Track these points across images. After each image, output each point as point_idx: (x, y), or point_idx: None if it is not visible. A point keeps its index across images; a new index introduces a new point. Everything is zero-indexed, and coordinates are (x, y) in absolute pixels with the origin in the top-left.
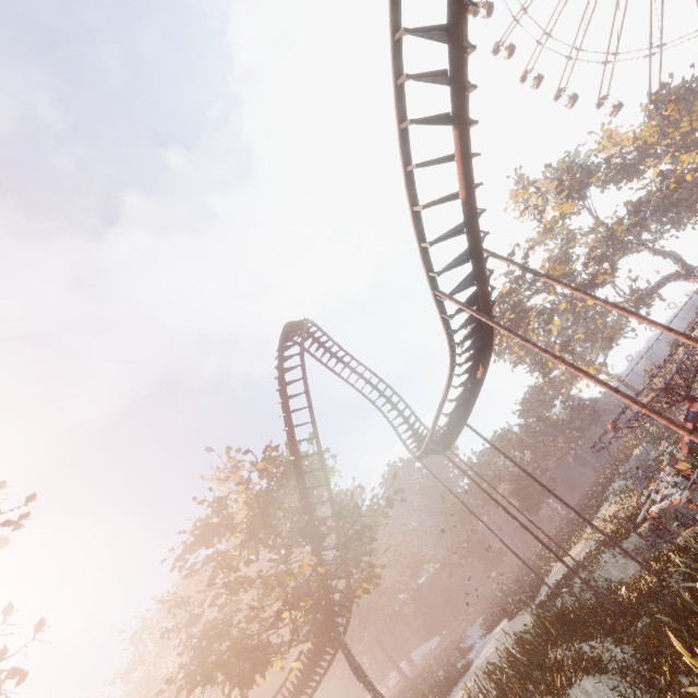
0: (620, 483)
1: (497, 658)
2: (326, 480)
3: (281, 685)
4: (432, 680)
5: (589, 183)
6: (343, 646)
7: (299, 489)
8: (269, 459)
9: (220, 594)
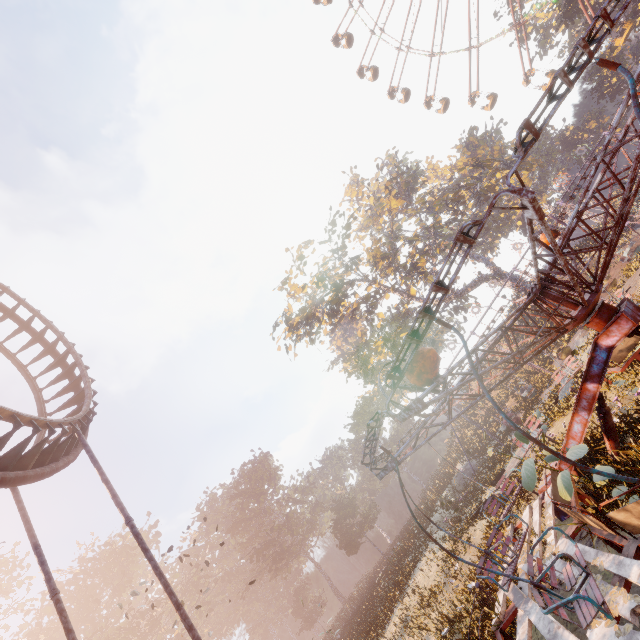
0: (442, 513)
1: None
2: None
3: None
4: None
5: (415, 189)
6: None
7: None
8: None
9: None
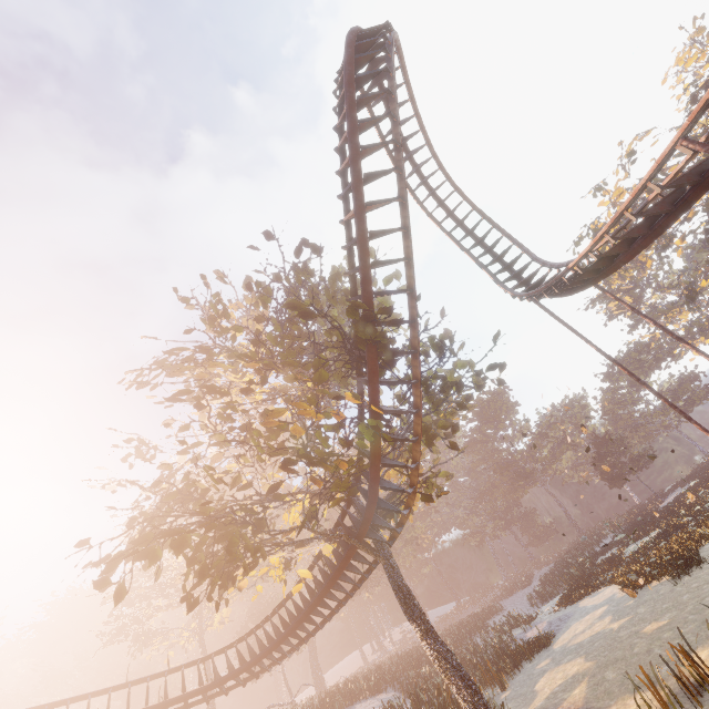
0: None
1: (651, 638)
2: (408, 255)
3: (280, 604)
4: (476, 645)
5: None
6: (386, 560)
7: (351, 282)
8: (304, 272)
9: (200, 443)
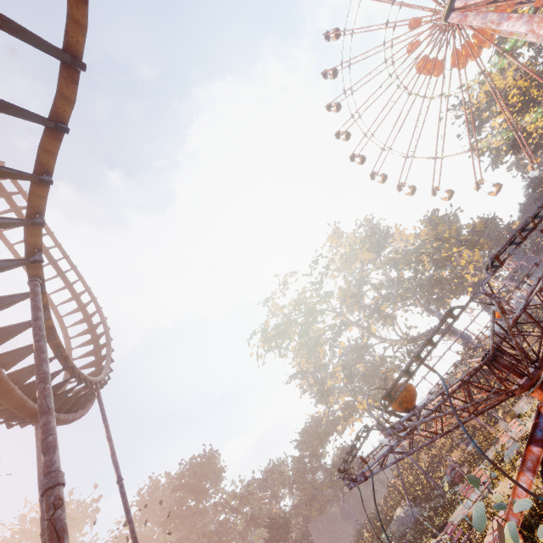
0: None
1: None
2: None
3: None
4: None
5: (384, 247)
6: None
7: None
8: None
9: None
